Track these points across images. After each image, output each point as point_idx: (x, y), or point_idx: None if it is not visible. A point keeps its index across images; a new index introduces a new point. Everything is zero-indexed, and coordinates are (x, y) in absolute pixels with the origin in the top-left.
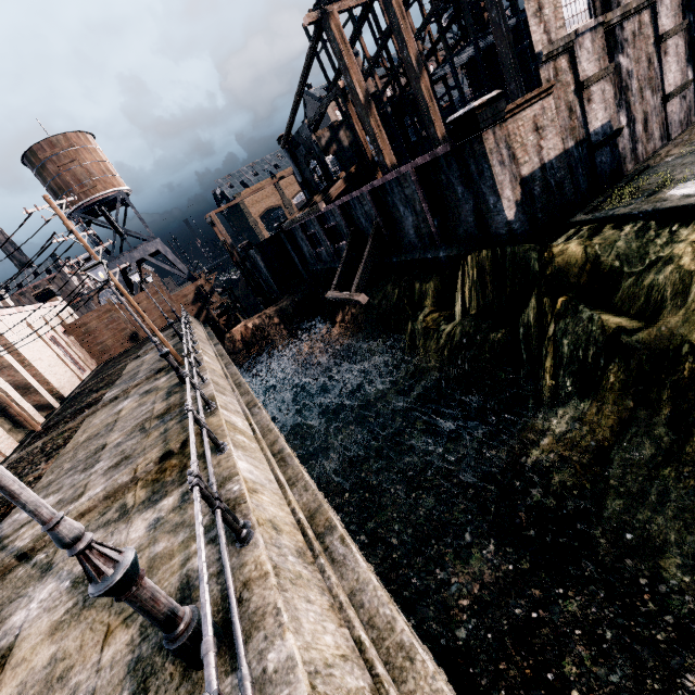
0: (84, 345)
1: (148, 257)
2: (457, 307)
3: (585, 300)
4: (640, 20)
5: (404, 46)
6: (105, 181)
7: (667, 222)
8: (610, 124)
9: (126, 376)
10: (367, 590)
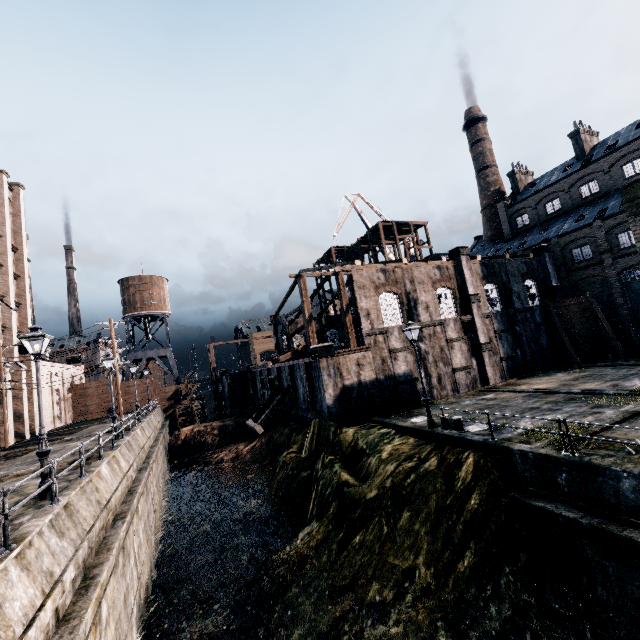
0: (74, 403)
1: (157, 358)
2: (303, 452)
3: (344, 462)
4: (434, 329)
5: (341, 298)
6: (159, 305)
7: (398, 432)
8: (411, 374)
9: (86, 431)
10: (115, 535)
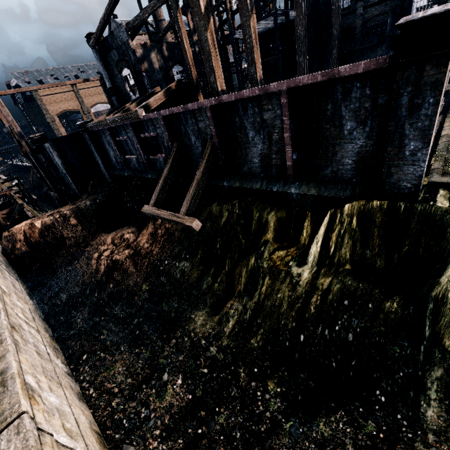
0: None
1: None
2: (314, 251)
3: None
4: None
5: None
6: None
7: None
8: None
9: None
10: None
